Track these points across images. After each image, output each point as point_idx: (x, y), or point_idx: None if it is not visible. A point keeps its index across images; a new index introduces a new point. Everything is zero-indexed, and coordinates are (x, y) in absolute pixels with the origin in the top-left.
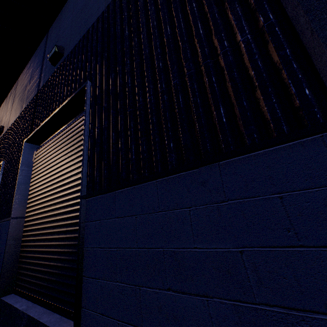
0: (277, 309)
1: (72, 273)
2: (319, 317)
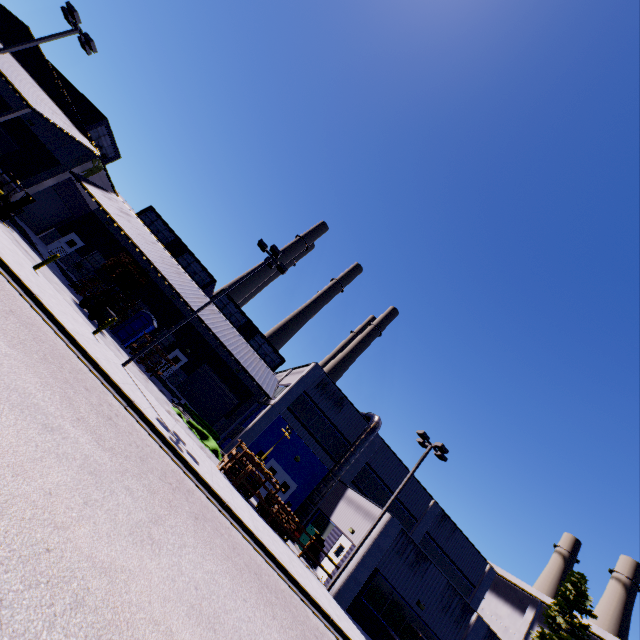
0: None
1: None
2: None
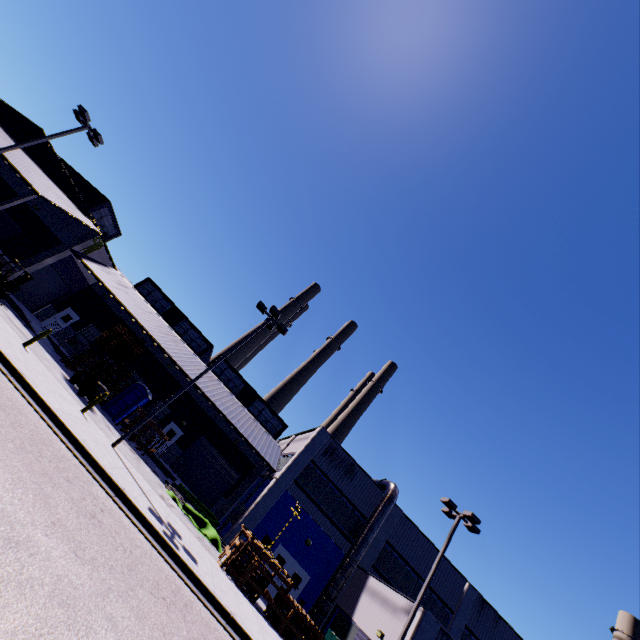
0: None
1: None
2: None
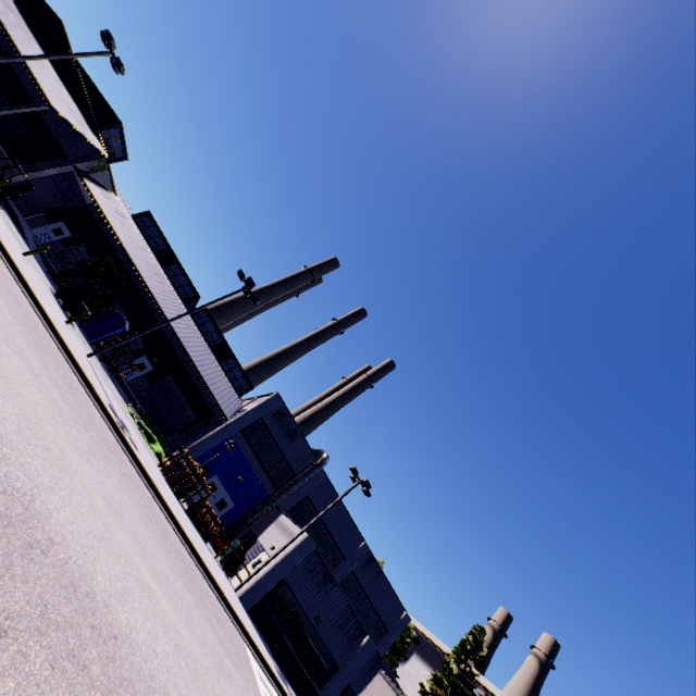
0: None
1: None
2: None
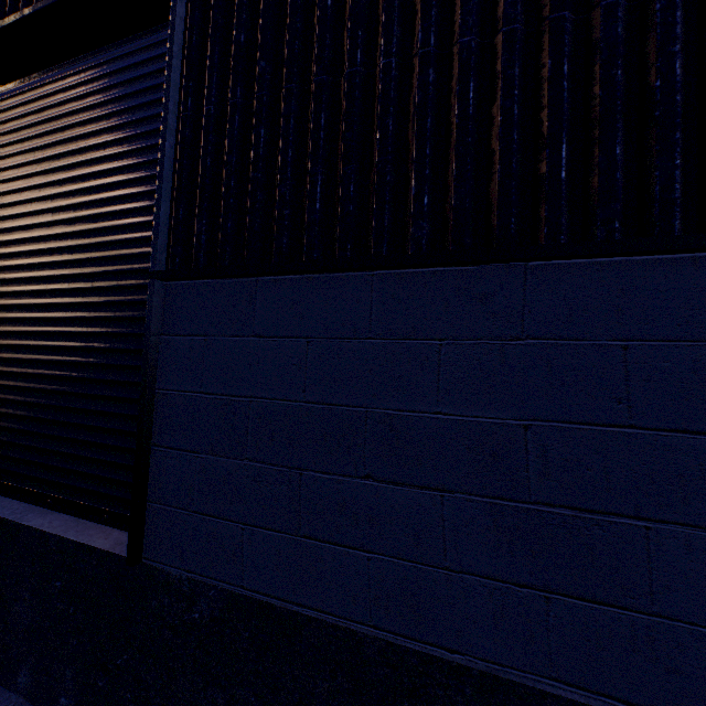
0: (562, 510)
1: (105, 438)
2: (621, 521)
